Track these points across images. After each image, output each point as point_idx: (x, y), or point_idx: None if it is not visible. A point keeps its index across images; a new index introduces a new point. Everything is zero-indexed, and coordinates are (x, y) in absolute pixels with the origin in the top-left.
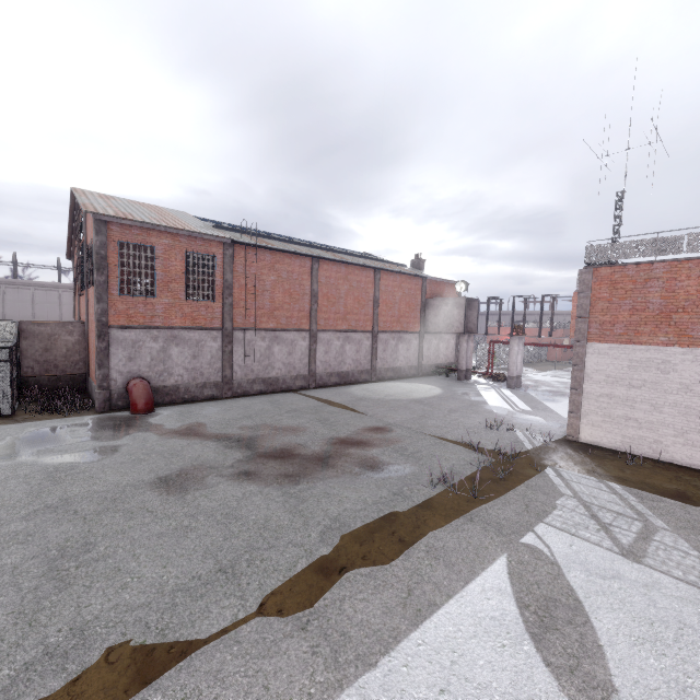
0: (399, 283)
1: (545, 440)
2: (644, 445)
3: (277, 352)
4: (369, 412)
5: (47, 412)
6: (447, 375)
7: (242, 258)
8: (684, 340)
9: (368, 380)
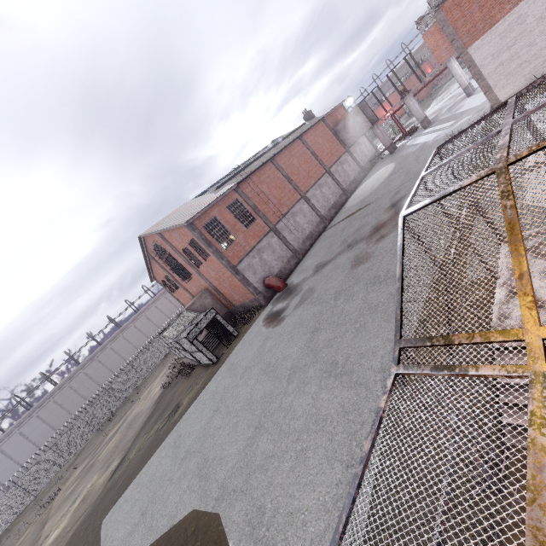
0: (314, 134)
1: None
2: (539, 69)
3: (299, 221)
4: (379, 197)
5: (247, 323)
6: (382, 158)
7: (246, 189)
8: None
9: (346, 198)
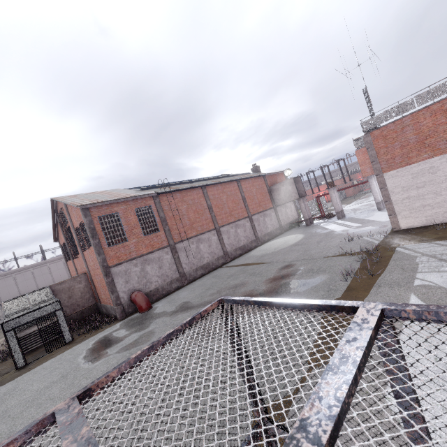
0: (252, 184)
1: (383, 236)
2: (440, 217)
3: (202, 248)
4: (273, 260)
5: (91, 332)
6: (299, 226)
7: (165, 201)
8: (437, 152)
9: (256, 245)
